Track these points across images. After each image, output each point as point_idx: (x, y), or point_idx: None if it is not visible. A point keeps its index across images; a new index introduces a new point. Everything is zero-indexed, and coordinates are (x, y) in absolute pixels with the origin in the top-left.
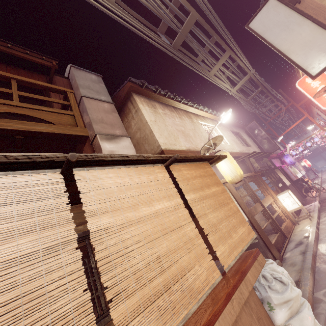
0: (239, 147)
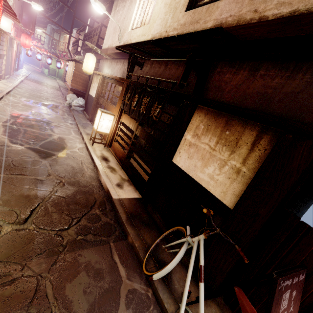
0: (162, 25)
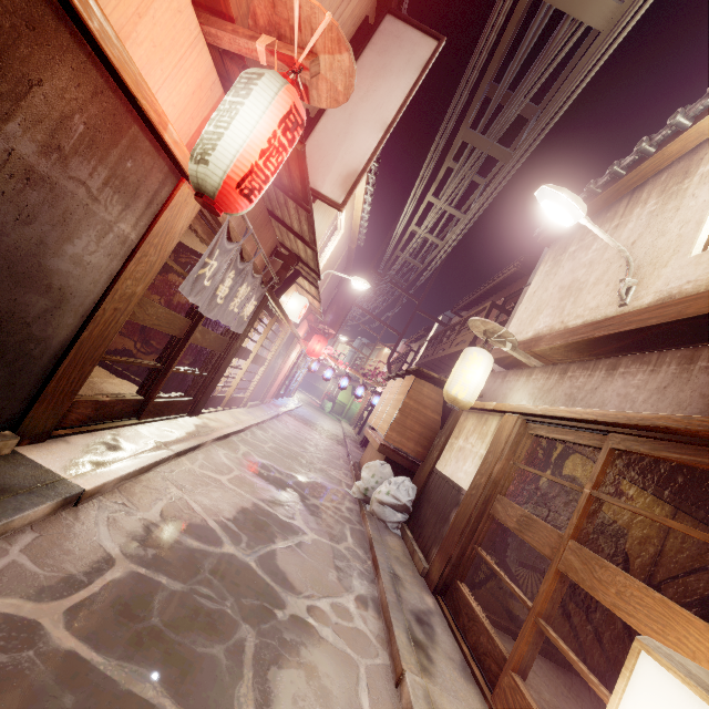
0: None
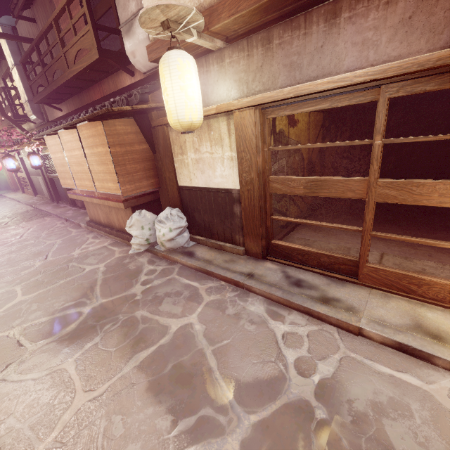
0: None
